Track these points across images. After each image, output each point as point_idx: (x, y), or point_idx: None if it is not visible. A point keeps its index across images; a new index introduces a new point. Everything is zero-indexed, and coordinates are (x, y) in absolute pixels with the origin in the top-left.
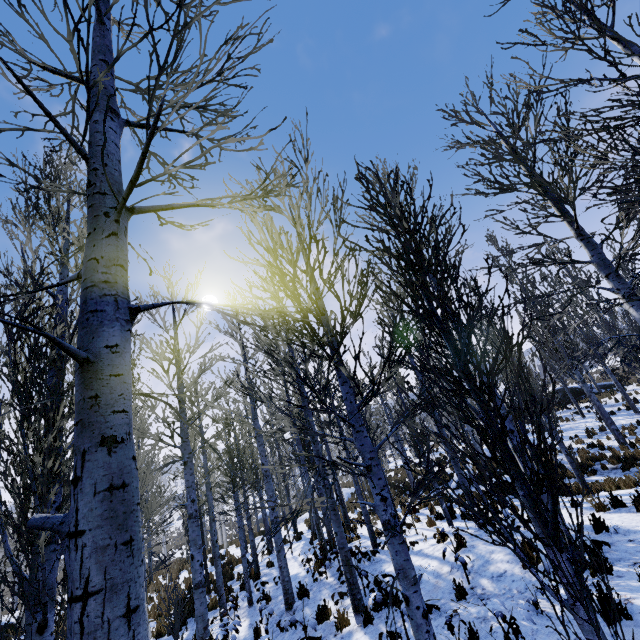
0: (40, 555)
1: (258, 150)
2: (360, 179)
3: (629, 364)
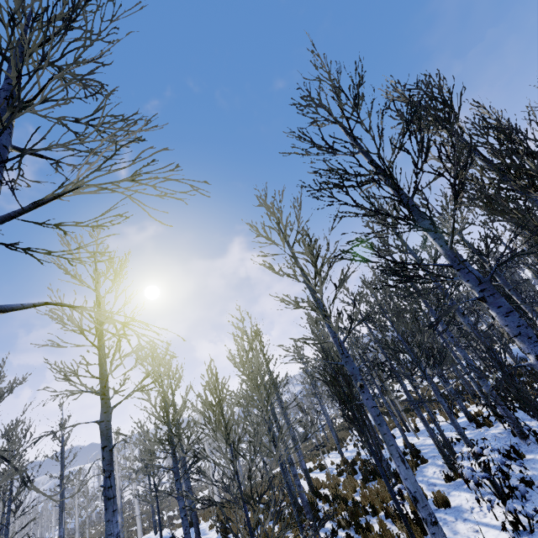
0: None
1: None
2: None
3: None
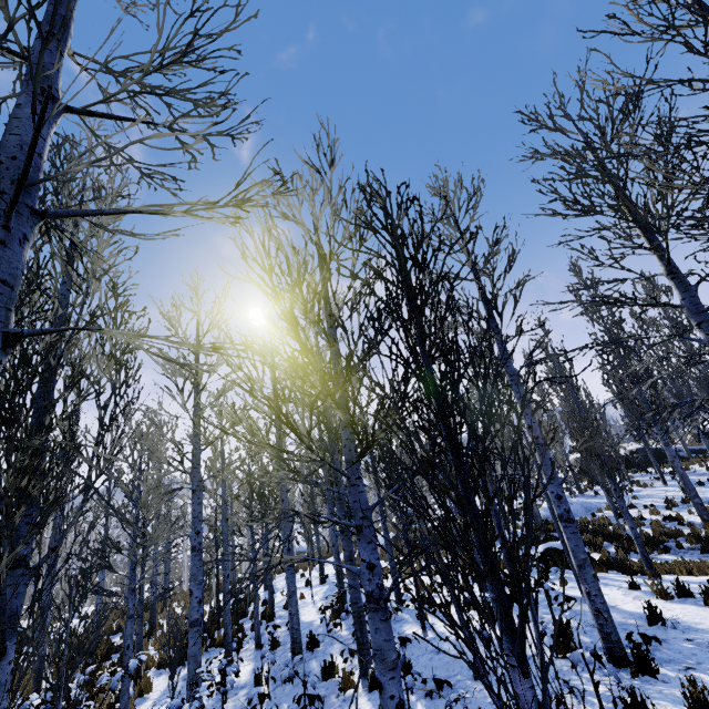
0: (2, 579)
1: (194, 149)
2: (363, 191)
3: (707, 434)
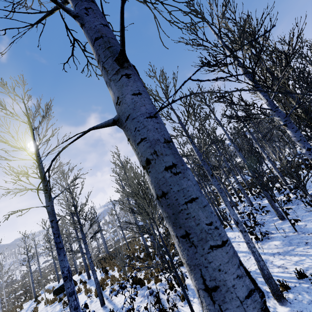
0: None
1: None
2: None
3: None
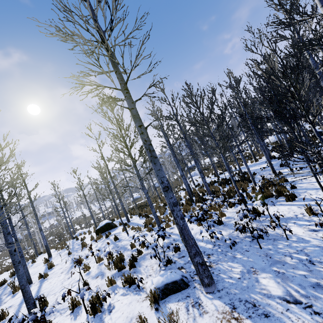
0: None
1: None
2: None
3: None
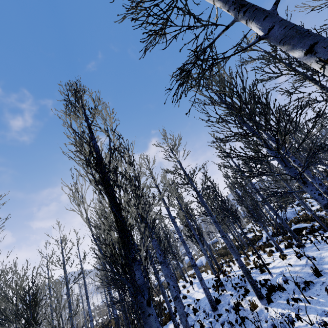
0: (141, 262)
1: None
2: None
3: None
